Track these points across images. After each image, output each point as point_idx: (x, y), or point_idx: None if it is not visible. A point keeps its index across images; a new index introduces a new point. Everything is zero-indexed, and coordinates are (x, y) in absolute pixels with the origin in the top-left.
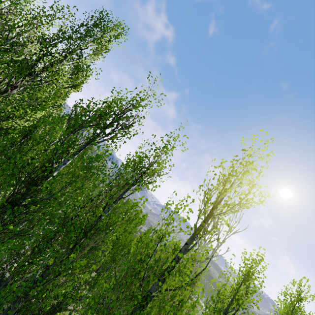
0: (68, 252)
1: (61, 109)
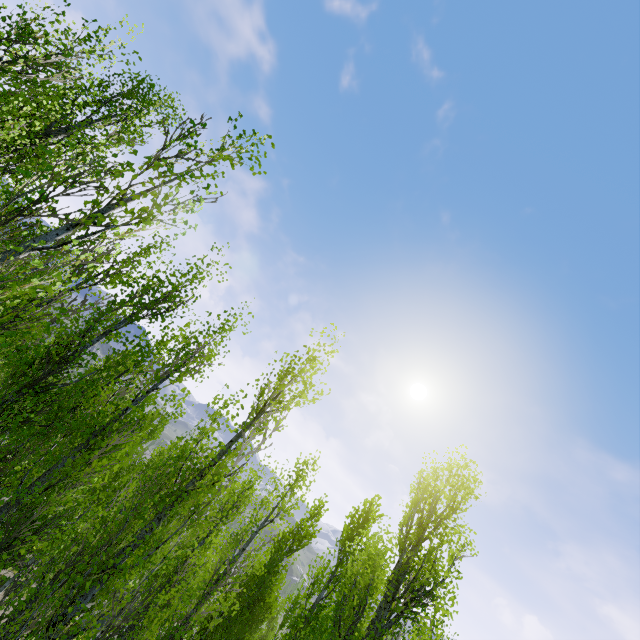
0: (83, 451)
1: None
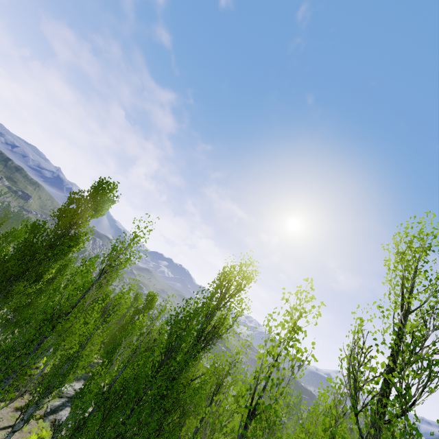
0: None
1: (78, 246)
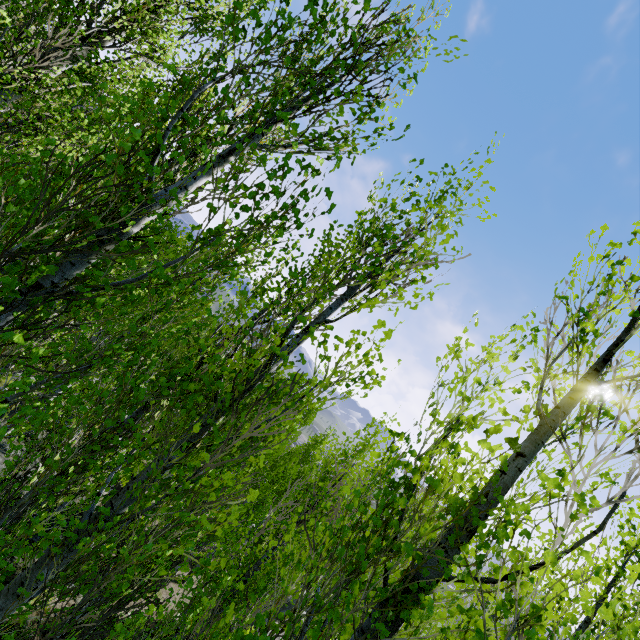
0: (183, 447)
1: None
